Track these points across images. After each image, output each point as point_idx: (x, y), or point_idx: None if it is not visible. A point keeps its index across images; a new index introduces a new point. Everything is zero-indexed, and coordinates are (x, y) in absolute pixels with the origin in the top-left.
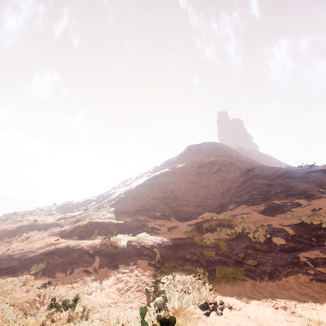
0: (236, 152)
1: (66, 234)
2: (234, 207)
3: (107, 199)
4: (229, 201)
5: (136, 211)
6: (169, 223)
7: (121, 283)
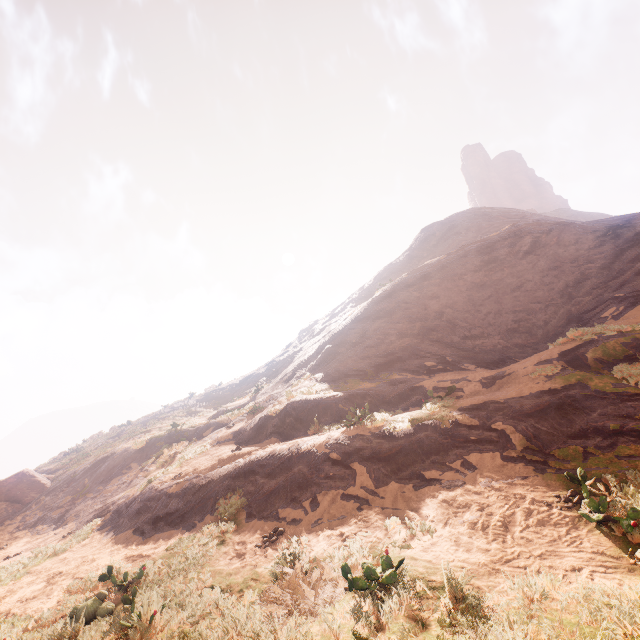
0: (536, 214)
1: (249, 436)
2: (619, 310)
3: (295, 363)
4: (597, 303)
5: (376, 367)
6: (477, 373)
7: (467, 511)
